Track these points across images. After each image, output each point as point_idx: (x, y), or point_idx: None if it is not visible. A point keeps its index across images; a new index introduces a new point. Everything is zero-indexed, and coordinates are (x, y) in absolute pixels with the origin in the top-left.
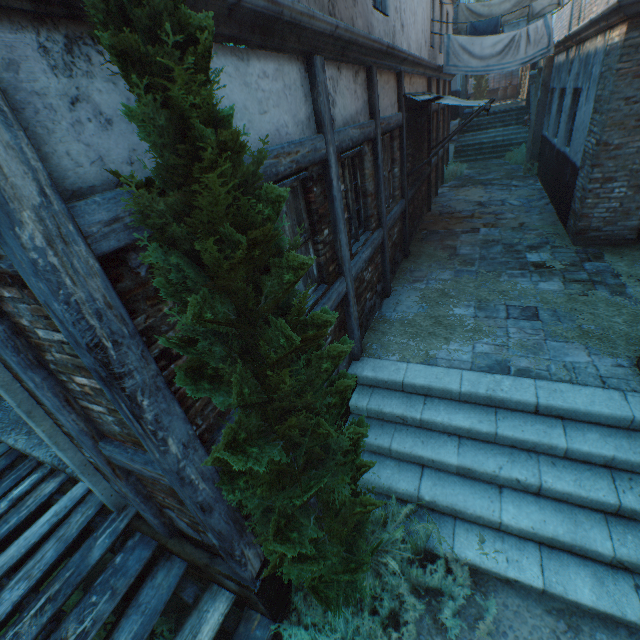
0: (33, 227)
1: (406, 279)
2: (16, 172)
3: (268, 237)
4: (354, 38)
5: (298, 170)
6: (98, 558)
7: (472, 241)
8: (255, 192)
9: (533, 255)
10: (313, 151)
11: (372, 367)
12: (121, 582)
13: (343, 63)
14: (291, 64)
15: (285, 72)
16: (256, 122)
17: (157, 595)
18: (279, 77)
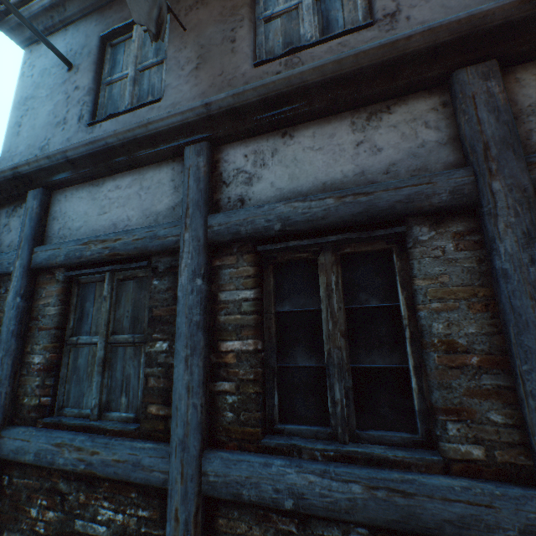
0: None
1: None
2: None
3: None
4: (281, 86)
5: (117, 256)
6: None
7: None
8: None
9: None
10: (149, 238)
11: None
12: None
13: (302, 122)
14: (161, 168)
15: (148, 177)
16: (93, 221)
17: None
18: (137, 184)
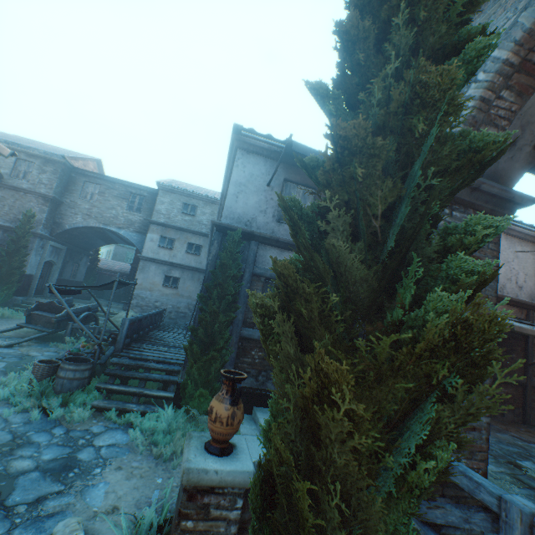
0: (211, 257)
1: None
2: (215, 251)
3: (226, 264)
4: None
5: None
6: (171, 361)
7: (502, 437)
8: (237, 262)
9: (532, 464)
10: None
11: None
12: (167, 367)
13: None
14: None
15: None
16: None
17: (167, 377)
18: None
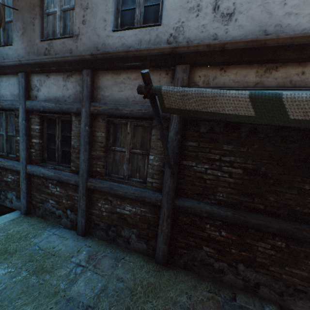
0: None
1: (101, 249)
2: None
3: None
4: (40, 61)
5: (4, 108)
6: None
7: None
8: None
9: None
10: (12, 104)
11: (8, 217)
12: None
13: (51, 73)
14: (15, 77)
15: (11, 80)
16: None
17: None
18: (8, 81)
